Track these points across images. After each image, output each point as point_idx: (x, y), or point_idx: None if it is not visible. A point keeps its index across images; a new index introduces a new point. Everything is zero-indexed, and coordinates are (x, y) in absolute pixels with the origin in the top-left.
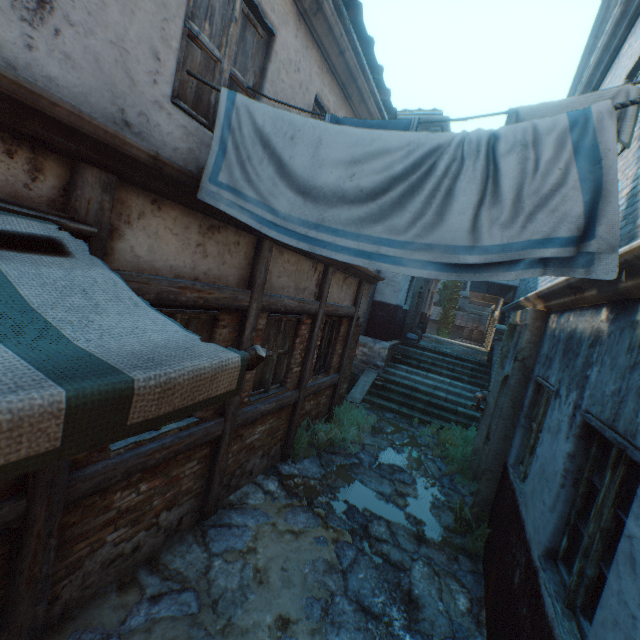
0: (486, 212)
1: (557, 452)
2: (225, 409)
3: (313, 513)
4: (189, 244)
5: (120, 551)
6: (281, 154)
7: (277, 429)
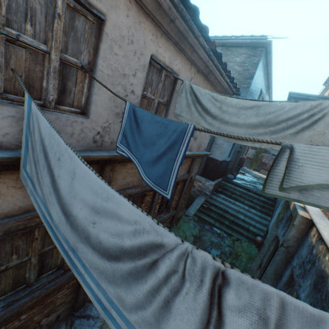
0: None
1: None
2: None
3: None
4: None
5: None
6: (53, 169)
7: None
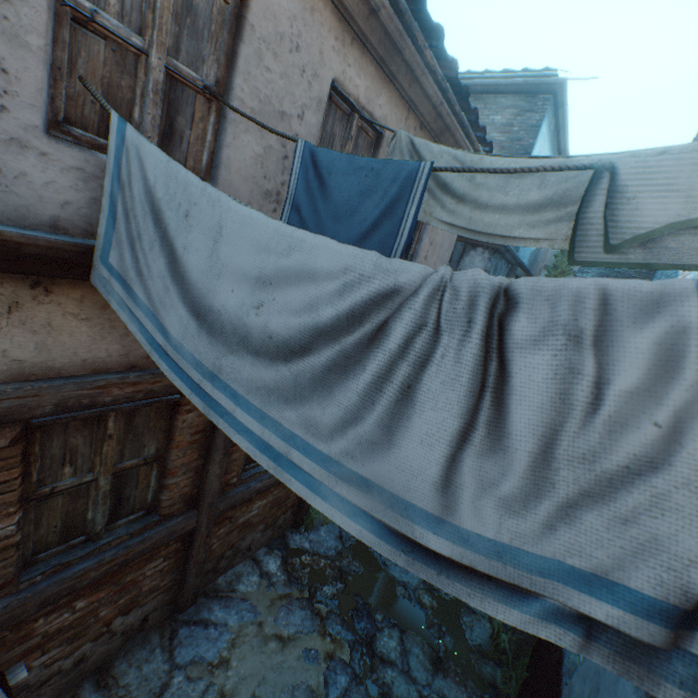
0: (471, 458)
1: (620, 687)
2: (199, 500)
3: (312, 611)
4: (113, 326)
5: (56, 669)
6: (174, 239)
7: (286, 497)
